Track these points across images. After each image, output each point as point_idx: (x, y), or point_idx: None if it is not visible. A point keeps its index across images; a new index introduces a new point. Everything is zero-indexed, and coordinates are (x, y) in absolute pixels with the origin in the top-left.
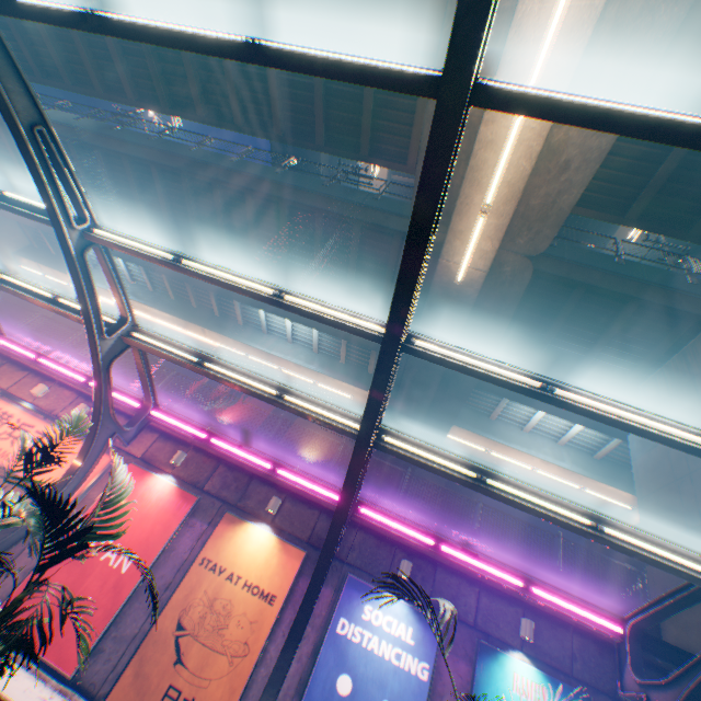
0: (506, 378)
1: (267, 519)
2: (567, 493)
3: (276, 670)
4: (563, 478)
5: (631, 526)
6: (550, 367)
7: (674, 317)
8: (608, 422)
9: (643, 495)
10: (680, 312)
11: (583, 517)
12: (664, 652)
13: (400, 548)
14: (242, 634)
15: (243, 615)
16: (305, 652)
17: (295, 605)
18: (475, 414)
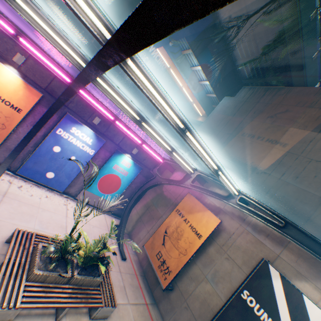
0: (170, 116)
1: (15, 66)
2: (187, 101)
3: (19, 147)
4: (190, 96)
5: (196, 121)
6: (223, 55)
7: (286, 72)
8: (195, 152)
9: (203, 126)
10: (289, 74)
11: (170, 147)
12: (169, 167)
13: (98, 111)
14: (1, 121)
15: (0, 113)
16: (39, 135)
17: (35, 117)
18: (176, 46)
